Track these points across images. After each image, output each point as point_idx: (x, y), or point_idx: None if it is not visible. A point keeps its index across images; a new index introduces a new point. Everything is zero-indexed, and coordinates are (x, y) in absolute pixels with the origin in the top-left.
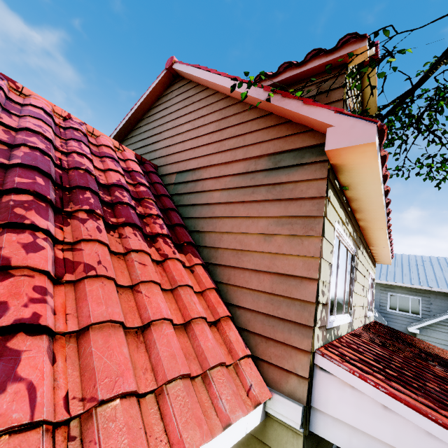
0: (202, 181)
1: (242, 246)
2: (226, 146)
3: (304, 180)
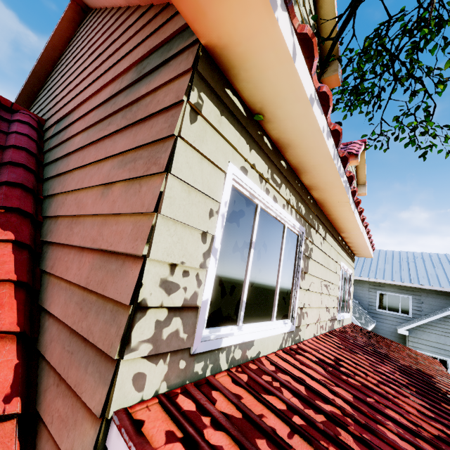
0: (72, 126)
1: (78, 210)
2: (101, 70)
3: (165, 84)
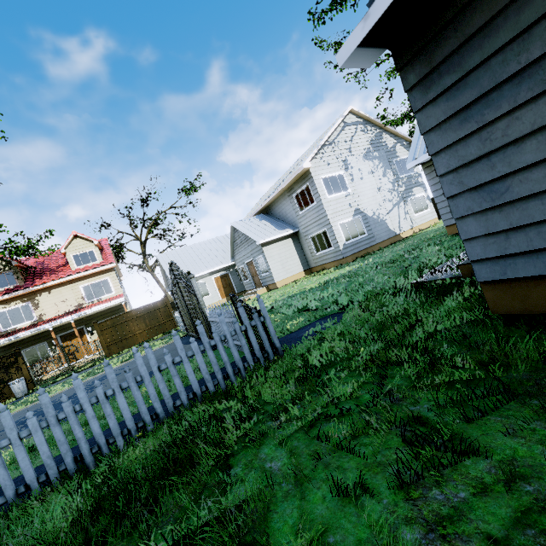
0: None
1: None
2: None
3: None
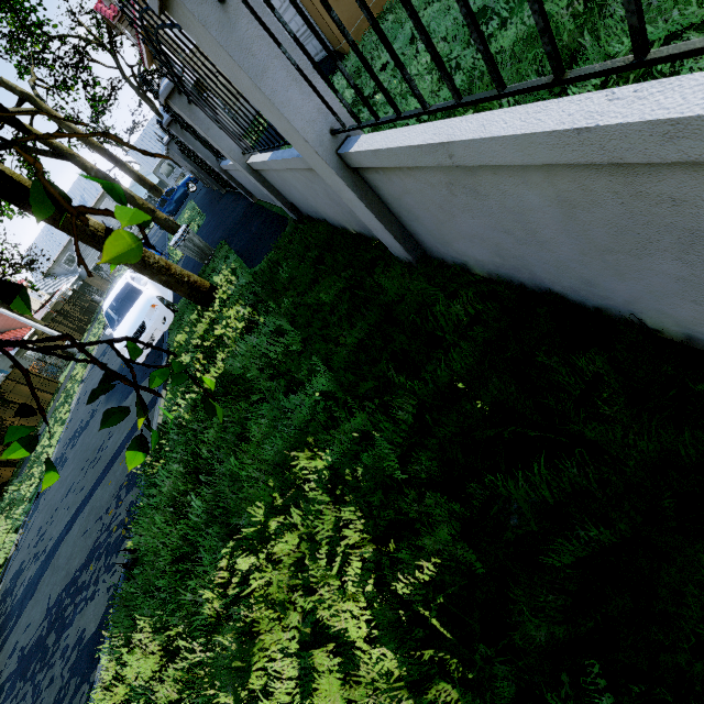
0: None
1: (8, 324)
2: None
3: None
